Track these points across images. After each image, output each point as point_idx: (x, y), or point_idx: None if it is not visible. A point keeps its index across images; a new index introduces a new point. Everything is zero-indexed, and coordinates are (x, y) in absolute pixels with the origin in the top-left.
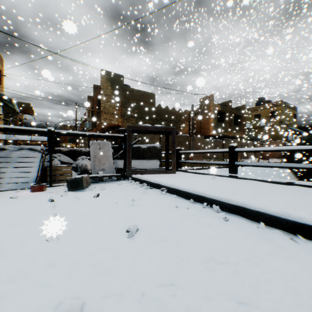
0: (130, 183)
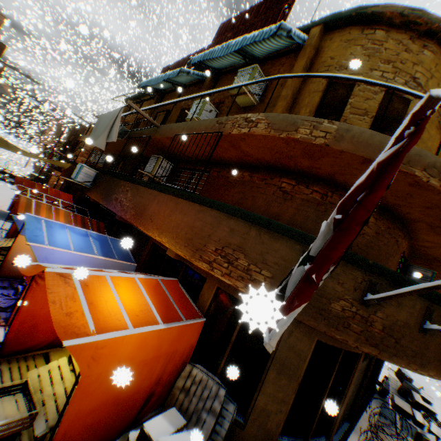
0: None
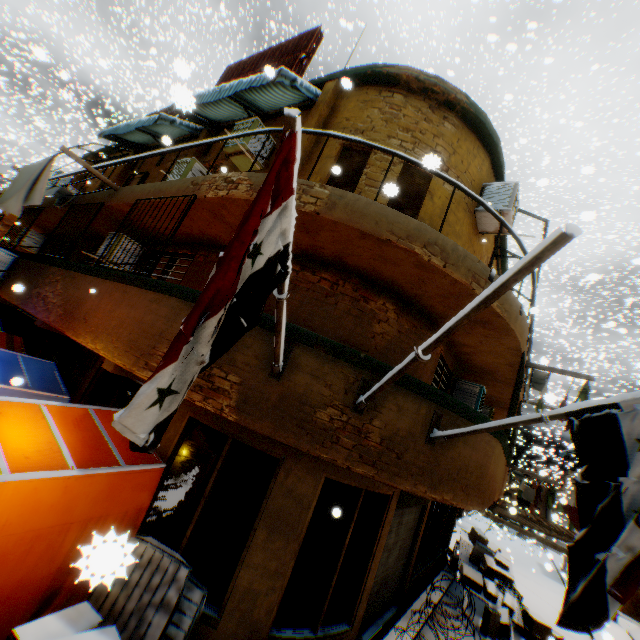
0: (543, 548)
